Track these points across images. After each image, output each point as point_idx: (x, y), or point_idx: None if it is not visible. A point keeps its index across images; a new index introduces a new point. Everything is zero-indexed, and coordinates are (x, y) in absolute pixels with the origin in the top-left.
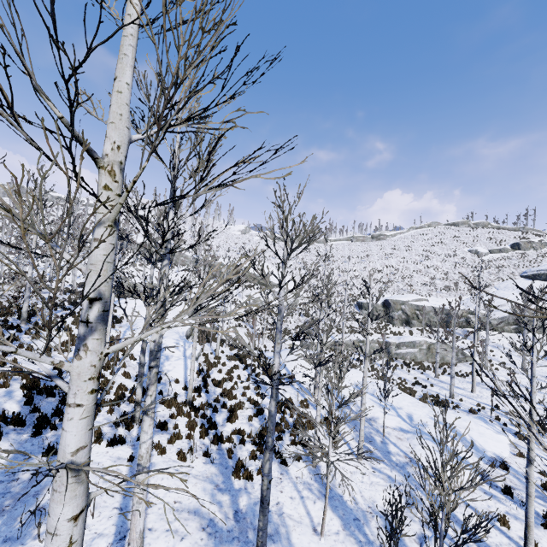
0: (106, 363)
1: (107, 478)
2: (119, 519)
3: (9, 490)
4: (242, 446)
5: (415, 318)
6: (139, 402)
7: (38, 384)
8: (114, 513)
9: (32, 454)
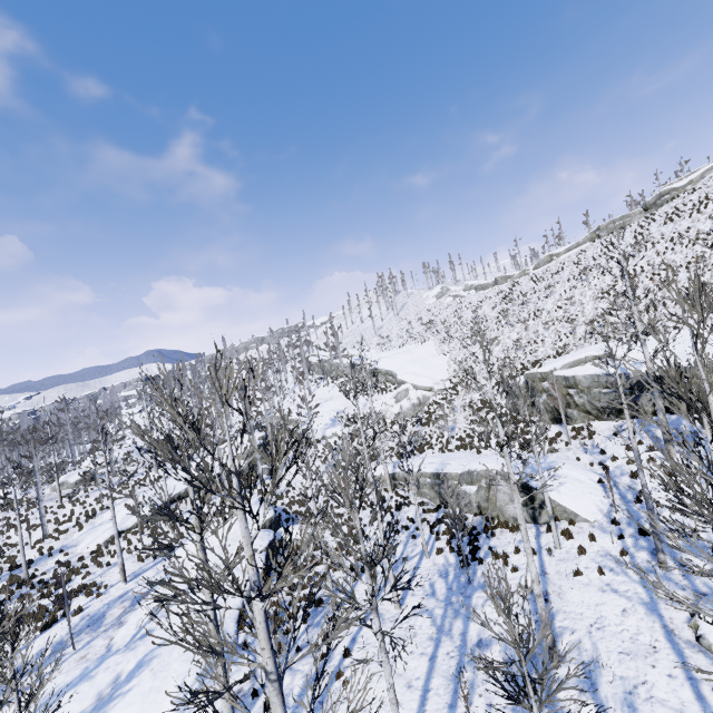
0: (39, 539)
1: None
2: None
3: None
4: None
5: (573, 404)
6: None
7: None
8: None
9: None
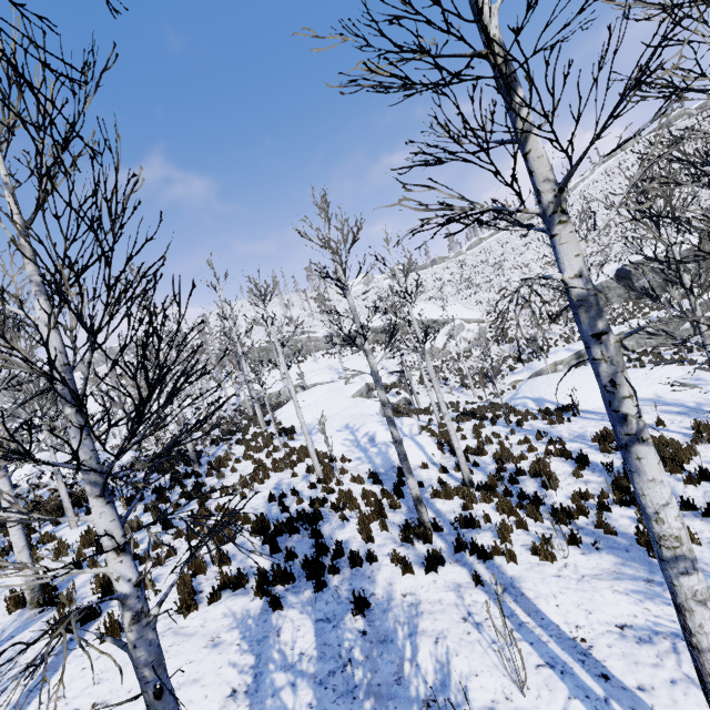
0: (323, 474)
1: (474, 620)
2: (566, 684)
3: (352, 683)
4: (606, 514)
5: None
6: (420, 499)
7: (268, 523)
8: (547, 675)
9: (337, 616)
